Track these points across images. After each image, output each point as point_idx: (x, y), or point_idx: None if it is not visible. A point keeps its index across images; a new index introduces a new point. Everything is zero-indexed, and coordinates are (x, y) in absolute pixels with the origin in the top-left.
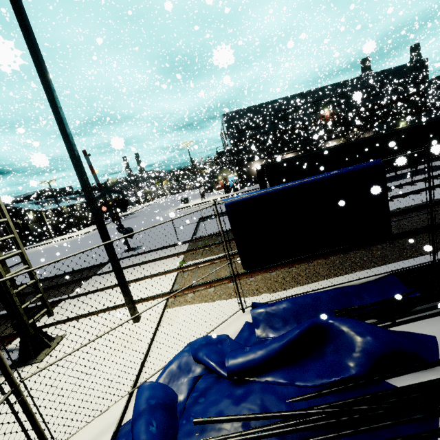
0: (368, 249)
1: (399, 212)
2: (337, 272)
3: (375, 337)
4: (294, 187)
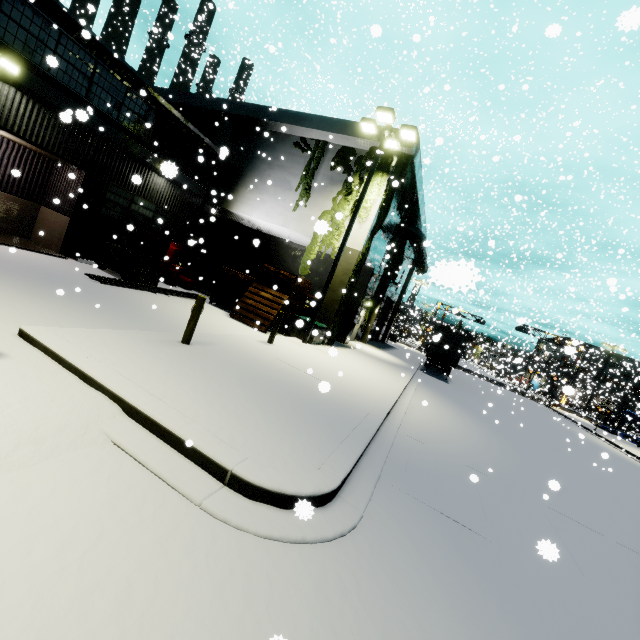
0: None
1: None
2: None
3: None
4: None
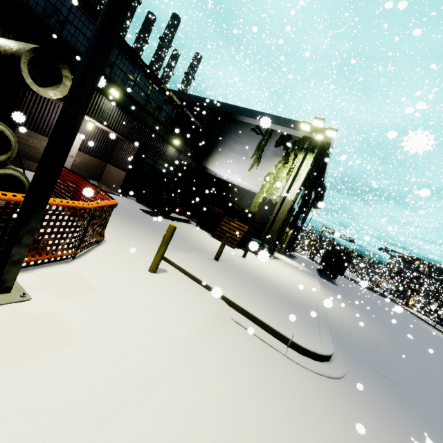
0: None
1: None
2: None
3: None
4: None
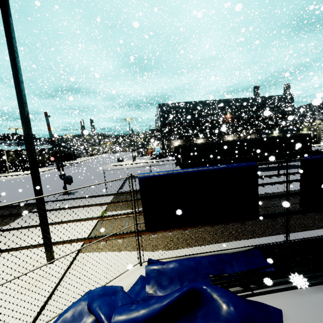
0: (242, 223)
1: (267, 197)
2: (218, 239)
3: (236, 309)
4: (192, 172)
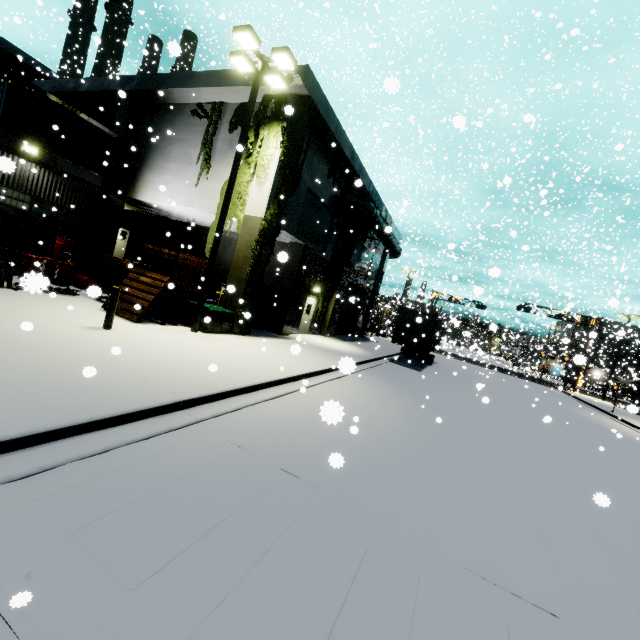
0: None
1: None
2: None
3: None
4: None
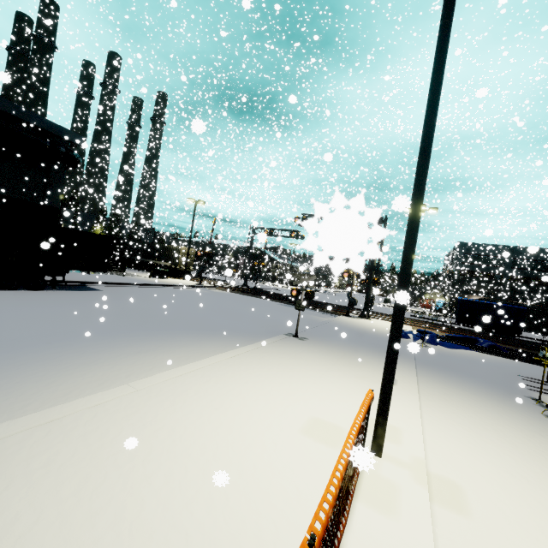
0: (517, 348)
1: None
2: None
3: (492, 343)
4: (487, 303)
